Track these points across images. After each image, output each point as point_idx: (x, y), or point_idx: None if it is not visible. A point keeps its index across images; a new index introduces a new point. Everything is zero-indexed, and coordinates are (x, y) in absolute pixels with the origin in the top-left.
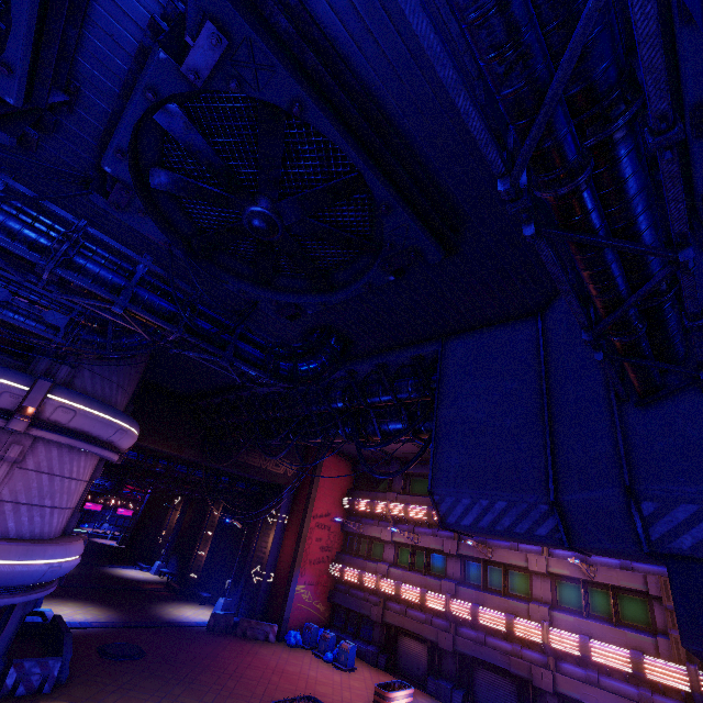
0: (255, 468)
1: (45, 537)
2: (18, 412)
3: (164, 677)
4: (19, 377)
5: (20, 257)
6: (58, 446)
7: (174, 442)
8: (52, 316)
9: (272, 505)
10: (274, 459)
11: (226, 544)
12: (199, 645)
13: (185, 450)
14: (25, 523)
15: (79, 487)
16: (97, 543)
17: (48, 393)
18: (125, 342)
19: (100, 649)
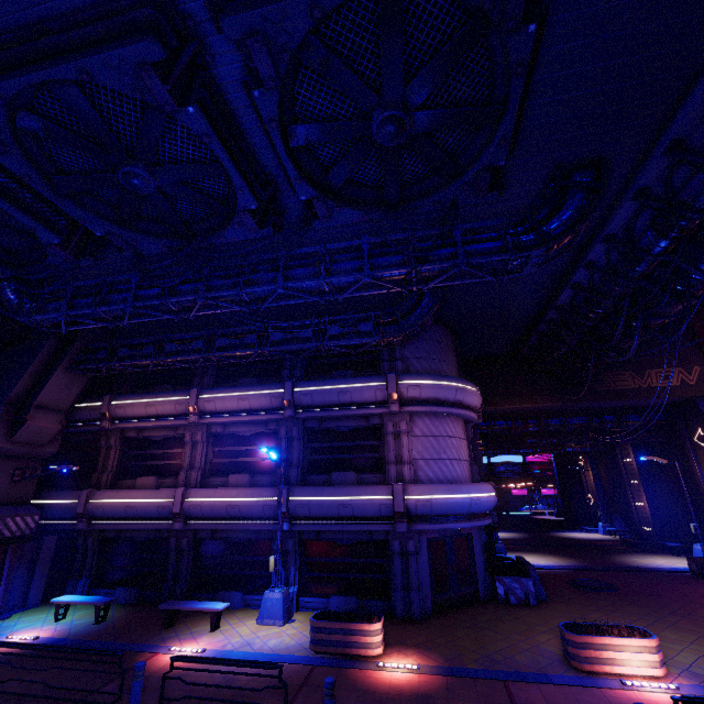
0: (632, 391)
1: (458, 482)
2: (389, 399)
3: (648, 606)
4: (377, 378)
5: (311, 287)
6: (426, 416)
7: (524, 397)
8: (363, 327)
9: (694, 427)
10: (653, 374)
11: (664, 488)
12: (685, 586)
13: (539, 400)
14: (438, 472)
15: (460, 443)
16: (537, 518)
17: (397, 381)
18: (412, 319)
19: (569, 582)
